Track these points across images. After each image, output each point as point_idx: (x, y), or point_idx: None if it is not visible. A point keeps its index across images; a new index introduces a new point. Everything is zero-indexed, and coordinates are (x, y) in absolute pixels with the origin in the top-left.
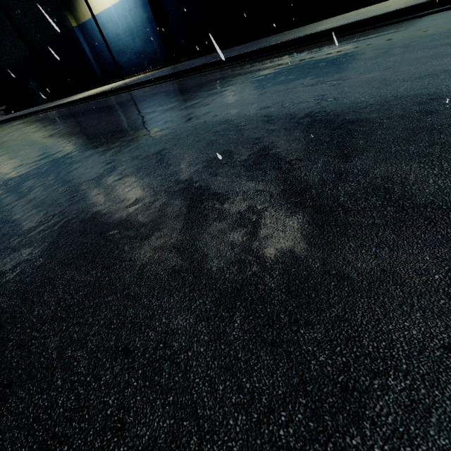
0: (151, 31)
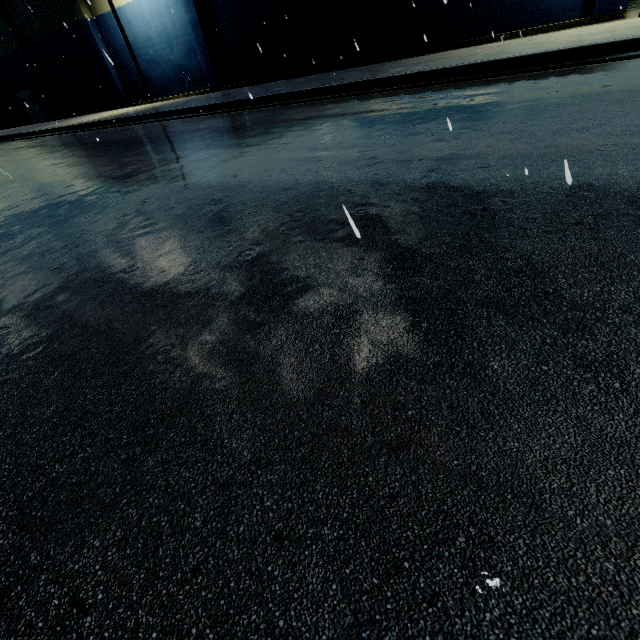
0: (196, 40)
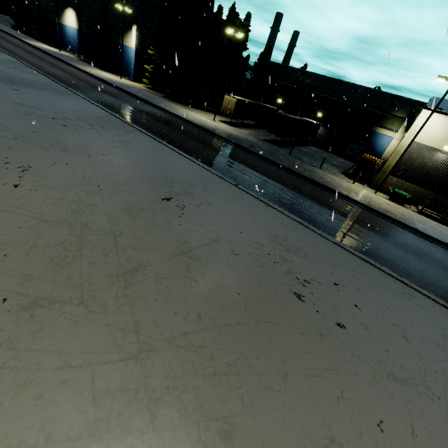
0: (78, 43)
